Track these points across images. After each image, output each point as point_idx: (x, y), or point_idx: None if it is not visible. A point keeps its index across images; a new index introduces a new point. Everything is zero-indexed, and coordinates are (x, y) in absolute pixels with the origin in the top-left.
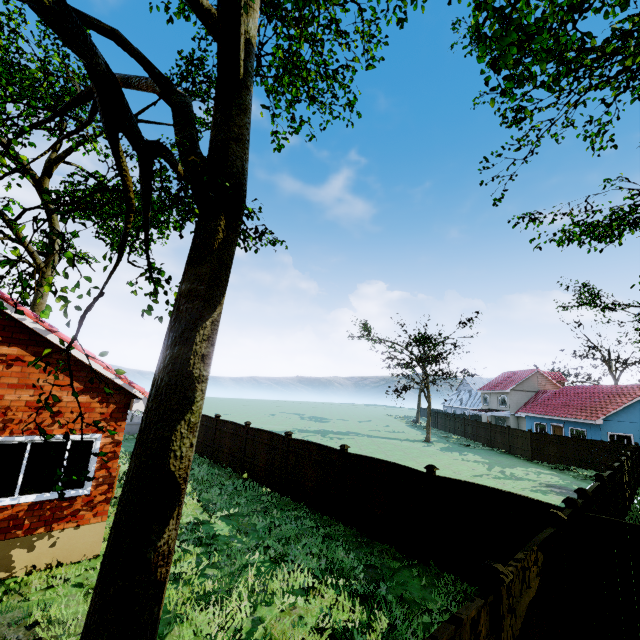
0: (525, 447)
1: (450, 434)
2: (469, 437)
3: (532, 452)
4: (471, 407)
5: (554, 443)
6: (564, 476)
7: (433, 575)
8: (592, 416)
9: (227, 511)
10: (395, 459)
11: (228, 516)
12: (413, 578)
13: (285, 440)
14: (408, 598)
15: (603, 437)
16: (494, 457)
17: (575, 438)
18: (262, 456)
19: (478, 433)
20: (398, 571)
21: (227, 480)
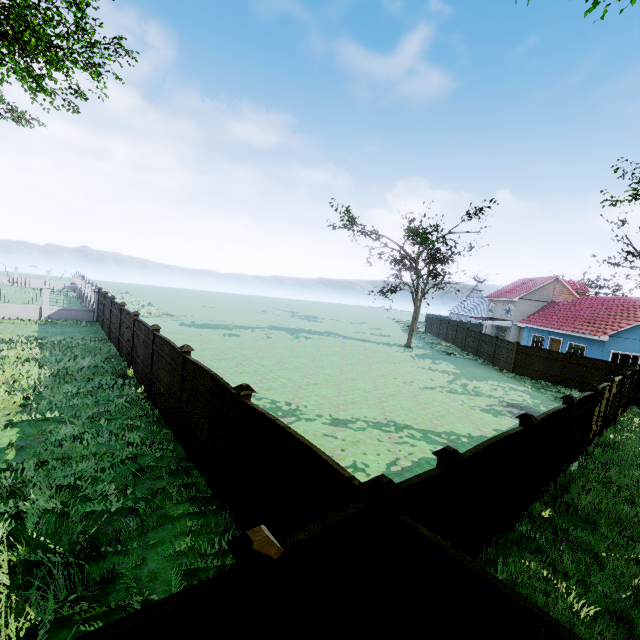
0: (509, 360)
1: (440, 341)
2: (458, 345)
3: (514, 366)
4: (476, 315)
5: (542, 358)
6: (538, 394)
7: (218, 533)
8: (598, 331)
9: (46, 414)
10: (347, 363)
11: (37, 421)
12: (178, 537)
13: (151, 335)
14: (128, 576)
15: (604, 355)
16: (470, 368)
17: (568, 354)
18: (141, 352)
19: (467, 342)
20: (171, 522)
21: (99, 376)
